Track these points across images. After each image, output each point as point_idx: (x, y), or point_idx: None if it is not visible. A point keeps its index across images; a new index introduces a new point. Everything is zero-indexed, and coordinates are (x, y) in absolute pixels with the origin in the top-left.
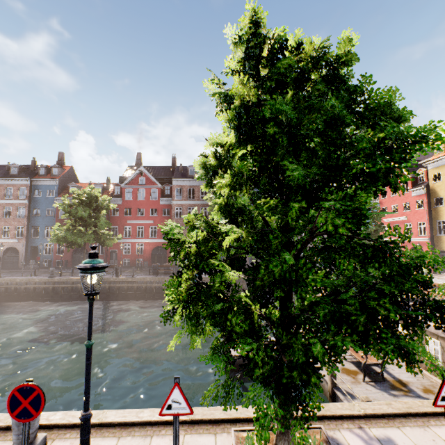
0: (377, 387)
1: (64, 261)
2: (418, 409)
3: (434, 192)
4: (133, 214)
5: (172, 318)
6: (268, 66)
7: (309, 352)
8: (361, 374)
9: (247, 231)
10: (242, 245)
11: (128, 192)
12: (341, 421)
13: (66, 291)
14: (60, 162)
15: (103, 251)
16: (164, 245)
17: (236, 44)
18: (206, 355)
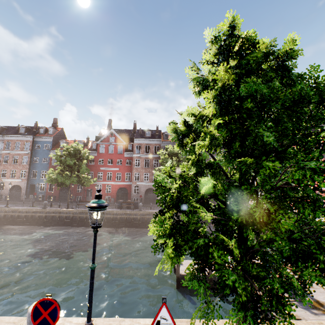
0: (300, 306)
1: (53, 196)
2: None
3: None
4: (105, 163)
5: (160, 248)
6: (236, 58)
7: (284, 285)
8: (285, 294)
9: (219, 182)
10: (207, 192)
11: (102, 147)
12: None
13: (54, 219)
14: (54, 125)
15: (82, 189)
16: (126, 187)
17: (211, 42)
18: (187, 280)
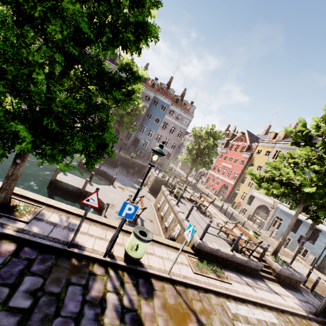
0: (127, 224)
1: None
2: (112, 224)
3: (253, 160)
4: None
5: None
6: None
7: None
8: None
9: None
10: None
11: None
12: (61, 211)
13: None
14: None
15: None
16: None
17: None
18: None
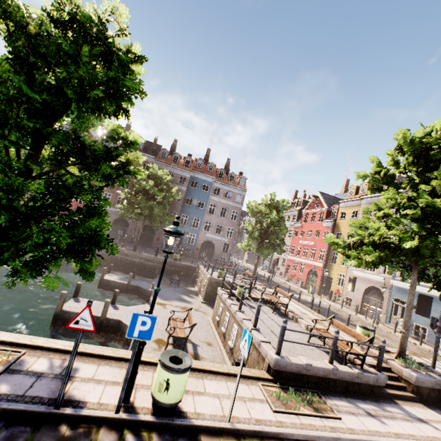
0: None
1: None
2: None
3: (338, 227)
4: None
5: None
6: None
7: None
8: (170, 345)
9: None
10: None
11: None
12: (53, 352)
13: None
14: None
15: None
16: None
17: None
18: None
